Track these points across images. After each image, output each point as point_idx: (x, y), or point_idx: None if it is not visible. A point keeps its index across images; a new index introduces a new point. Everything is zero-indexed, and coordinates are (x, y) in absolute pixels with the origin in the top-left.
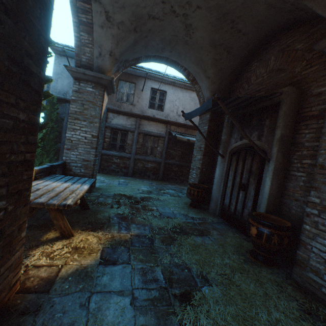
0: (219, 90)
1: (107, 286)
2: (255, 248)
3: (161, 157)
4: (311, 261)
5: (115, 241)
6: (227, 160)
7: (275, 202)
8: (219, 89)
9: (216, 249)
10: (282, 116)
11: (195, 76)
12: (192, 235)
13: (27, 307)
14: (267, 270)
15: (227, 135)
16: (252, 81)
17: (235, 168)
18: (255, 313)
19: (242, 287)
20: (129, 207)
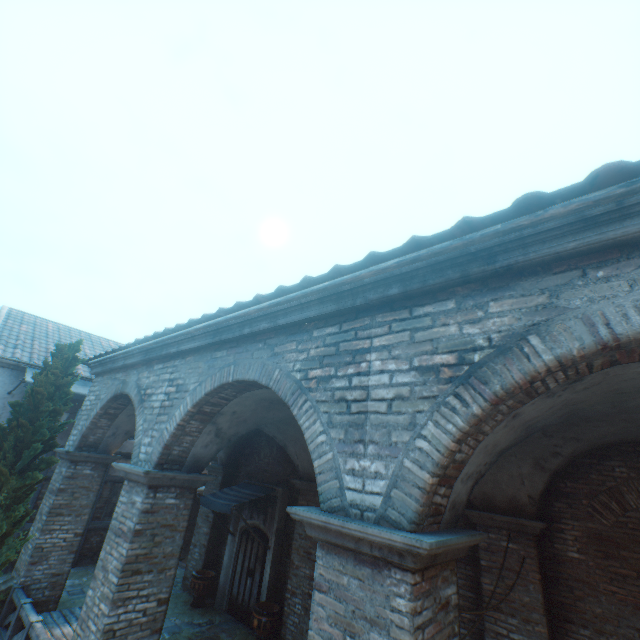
0: (234, 452)
1: None
2: (257, 638)
3: None
4: (287, 634)
5: None
6: (238, 538)
7: (273, 587)
8: (234, 451)
9: None
10: (278, 511)
11: None
12: None
13: None
14: None
15: (240, 509)
16: (262, 457)
17: (245, 549)
18: None
19: None
20: None
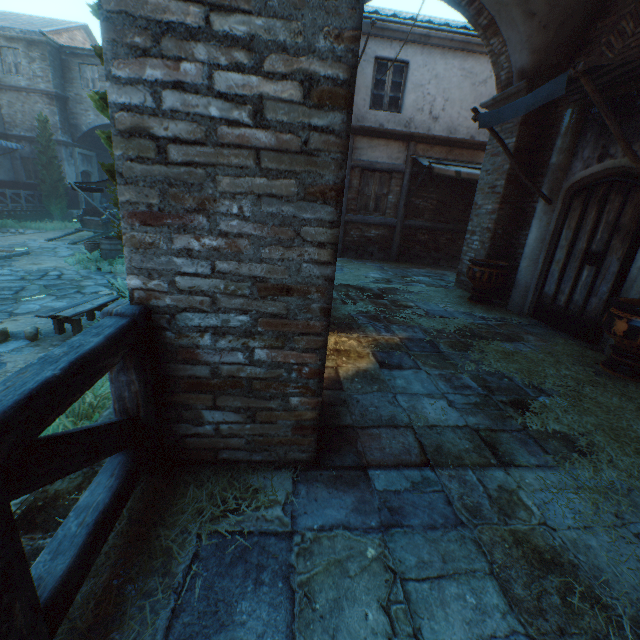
0: (554, 46)
1: (407, 389)
2: (615, 355)
3: (395, 214)
4: None
5: (382, 344)
6: (559, 208)
7: None
8: (554, 42)
9: (542, 359)
10: None
11: (497, 16)
12: (495, 341)
13: (331, 400)
14: (636, 386)
15: (566, 154)
16: None
17: (578, 223)
18: (627, 425)
19: (599, 400)
20: (370, 302)
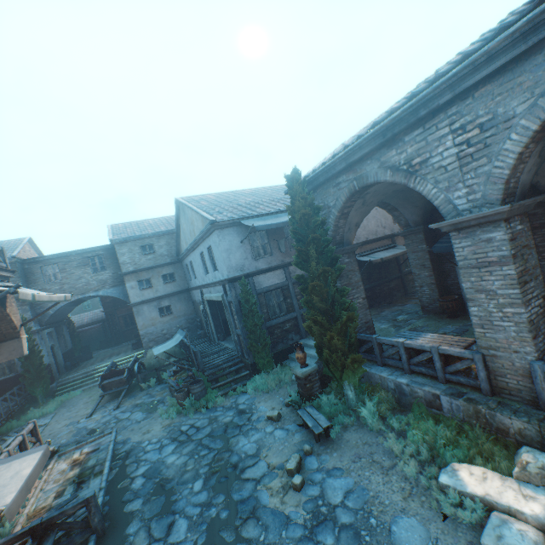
0: (424, 212)
1: None
2: None
3: None
4: None
5: None
6: None
7: None
8: (424, 211)
9: None
10: None
11: (397, 206)
12: None
13: None
14: None
15: None
16: None
17: None
18: None
19: None
20: None
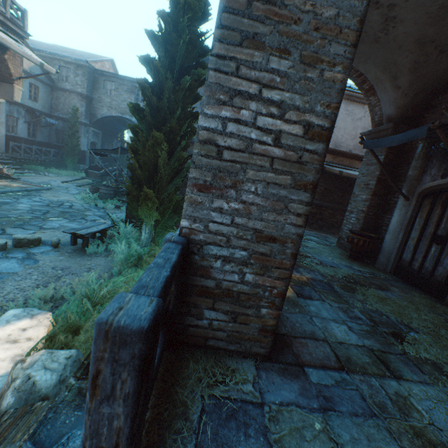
0: (411, 106)
1: (318, 314)
2: None
3: None
4: None
5: (296, 280)
6: (413, 203)
7: None
8: (411, 104)
9: (406, 305)
10: None
11: (375, 85)
12: (371, 288)
13: None
14: None
15: (419, 170)
16: None
17: (427, 215)
18: None
19: None
20: None
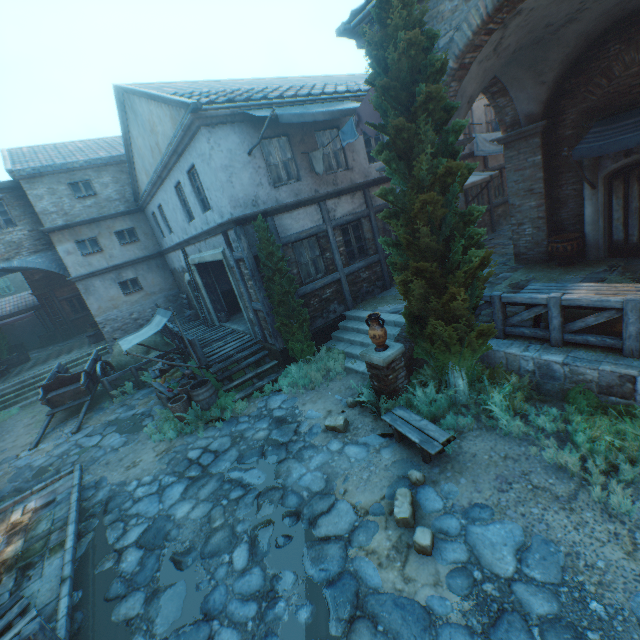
0: (550, 97)
1: None
2: None
3: None
4: None
5: None
6: (602, 189)
7: None
8: (550, 95)
9: None
10: None
11: (509, 85)
12: None
13: None
14: None
15: (594, 158)
16: (617, 73)
17: (626, 194)
18: None
19: None
20: None
